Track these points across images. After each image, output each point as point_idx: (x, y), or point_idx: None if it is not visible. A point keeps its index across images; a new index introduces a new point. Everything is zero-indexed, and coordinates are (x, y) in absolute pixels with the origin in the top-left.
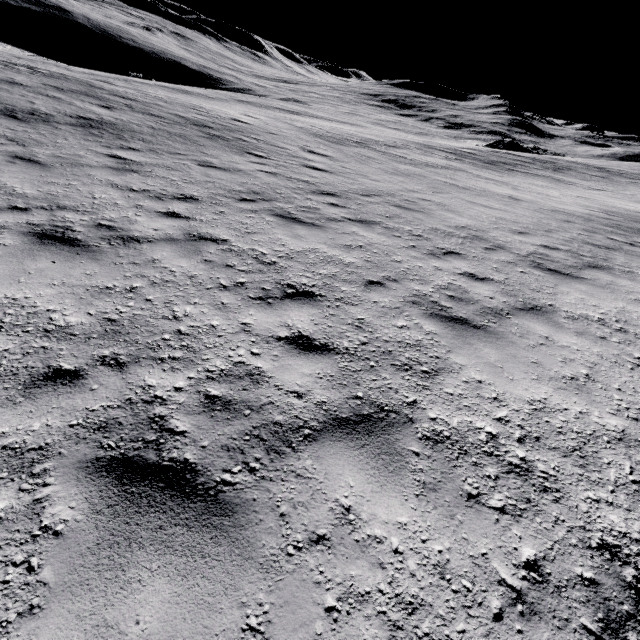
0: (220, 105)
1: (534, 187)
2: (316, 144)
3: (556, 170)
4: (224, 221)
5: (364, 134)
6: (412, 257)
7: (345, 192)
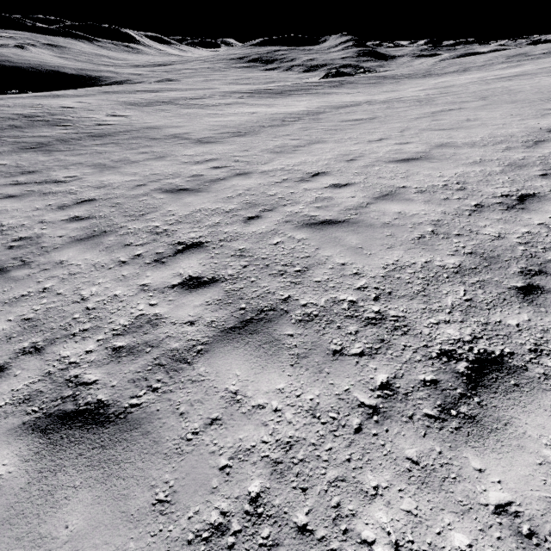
0: (61, 100)
1: (292, 102)
2: (124, 110)
3: (336, 86)
4: (10, 158)
5: (182, 95)
6: (116, 152)
7: (112, 133)
